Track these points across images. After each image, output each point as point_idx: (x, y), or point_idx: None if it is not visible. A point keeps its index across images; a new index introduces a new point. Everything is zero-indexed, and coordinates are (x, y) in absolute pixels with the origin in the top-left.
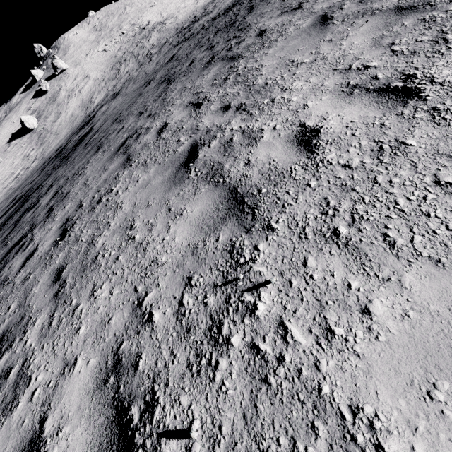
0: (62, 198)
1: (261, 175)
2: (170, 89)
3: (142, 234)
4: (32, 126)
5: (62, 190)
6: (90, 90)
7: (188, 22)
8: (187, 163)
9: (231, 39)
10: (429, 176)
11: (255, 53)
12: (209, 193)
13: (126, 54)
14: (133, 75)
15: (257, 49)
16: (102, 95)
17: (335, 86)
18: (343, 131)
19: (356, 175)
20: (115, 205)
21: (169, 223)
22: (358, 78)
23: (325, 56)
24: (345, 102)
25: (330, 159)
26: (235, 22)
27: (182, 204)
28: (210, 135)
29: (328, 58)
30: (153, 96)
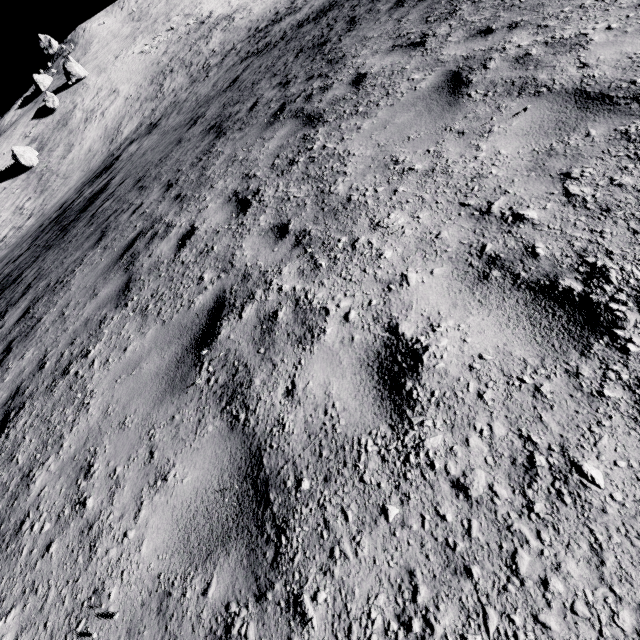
0: (28, 331)
1: (307, 437)
2: (216, 150)
3: (98, 499)
4: (29, 163)
5: (34, 309)
6: (118, 114)
7: (266, 20)
8: (200, 343)
9: (314, 76)
10: (631, 610)
11: (343, 120)
12: (217, 444)
13: (173, 62)
14: (181, 98)
15: (347, 112)
16: (135, 123)
17: (460, 247)
18: (463, 376)
19: (476, 526)
20: (81, 396)
21: (142, 493)
22: (501, 240)
23: (450, 168)
24: (474, 296)
25: (432, 452)
26: (326, 44)
27: (172, 450)
28: (246, 287)
29: (453, 172)
30: (193, 154)
